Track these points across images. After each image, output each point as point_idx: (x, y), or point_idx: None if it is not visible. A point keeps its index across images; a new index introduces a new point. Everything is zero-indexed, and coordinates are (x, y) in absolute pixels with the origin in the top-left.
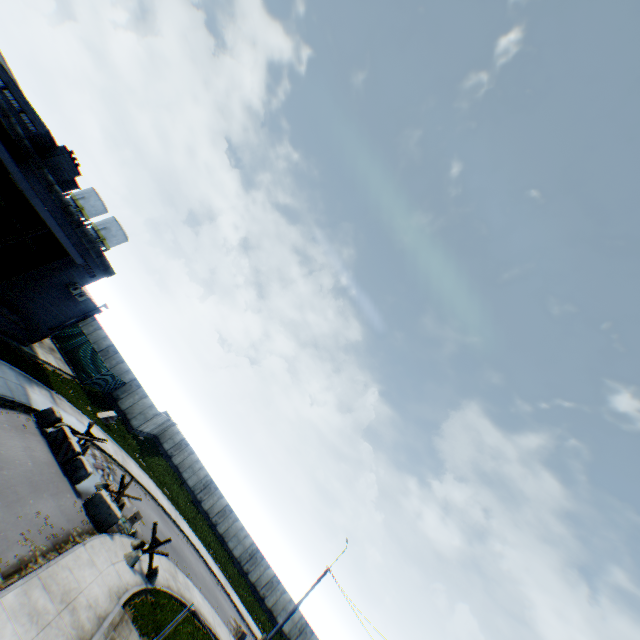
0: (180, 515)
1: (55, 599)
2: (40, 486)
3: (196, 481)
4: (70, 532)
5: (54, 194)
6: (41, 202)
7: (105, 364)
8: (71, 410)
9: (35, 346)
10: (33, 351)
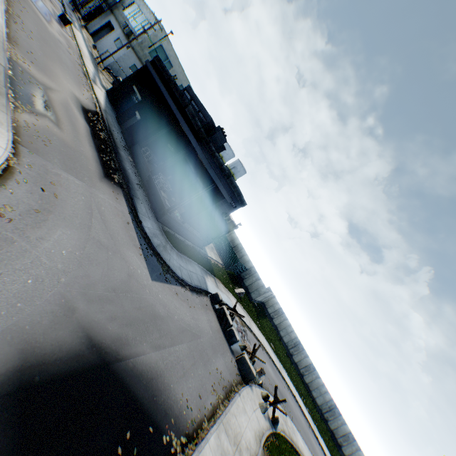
0: (282, 366)
1: (231, 441)
2: (215, 348)
3: (289, 339)
4: (231, 383)
5: (215, 159)
6: (213, 170)
7: (237, 258)
8: (223, 290)
9: (205, 248)
10: (205, 251)
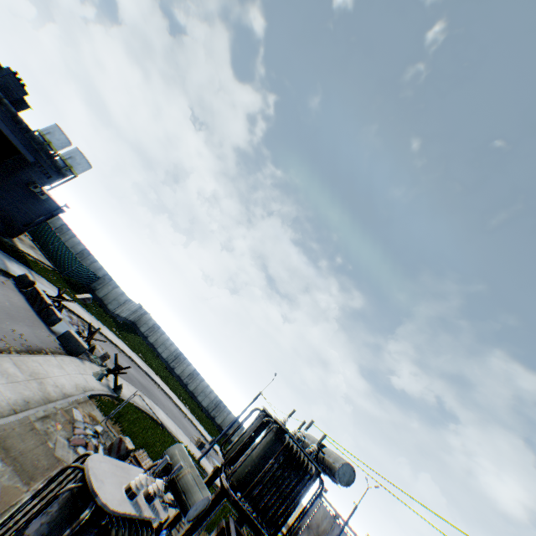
0: (153, 372)
1: (25, 373)
2: (16, 318)
3: (168, 354)
4: (43, 349)
5: (4, 107)
6: None
7: (78, 259)
8: (49, 285)
9: (15, 240)
10: (13, 243)
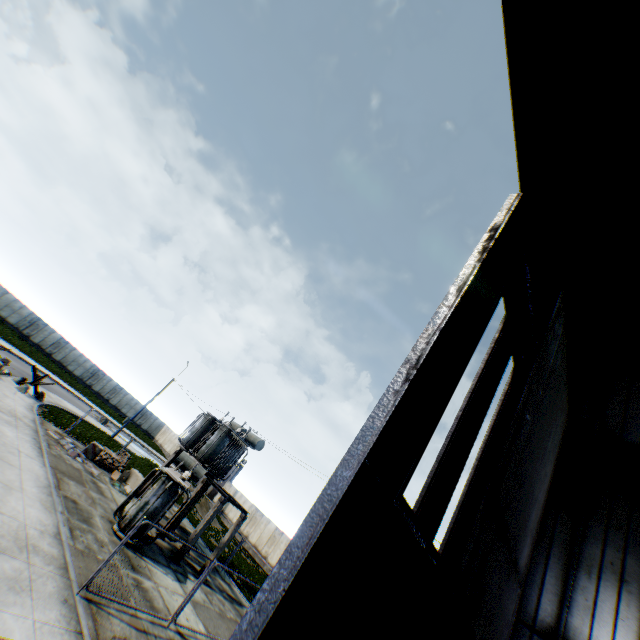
0: (22, 352)
1: (10, 416)
2: None
3: (20, 319)
4: None
5: None
6: None
7: None
8: None
9: None
10: None
